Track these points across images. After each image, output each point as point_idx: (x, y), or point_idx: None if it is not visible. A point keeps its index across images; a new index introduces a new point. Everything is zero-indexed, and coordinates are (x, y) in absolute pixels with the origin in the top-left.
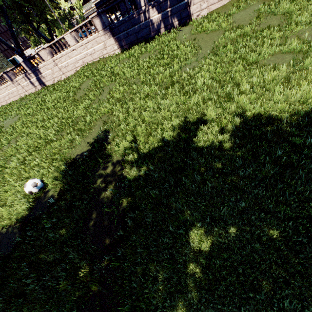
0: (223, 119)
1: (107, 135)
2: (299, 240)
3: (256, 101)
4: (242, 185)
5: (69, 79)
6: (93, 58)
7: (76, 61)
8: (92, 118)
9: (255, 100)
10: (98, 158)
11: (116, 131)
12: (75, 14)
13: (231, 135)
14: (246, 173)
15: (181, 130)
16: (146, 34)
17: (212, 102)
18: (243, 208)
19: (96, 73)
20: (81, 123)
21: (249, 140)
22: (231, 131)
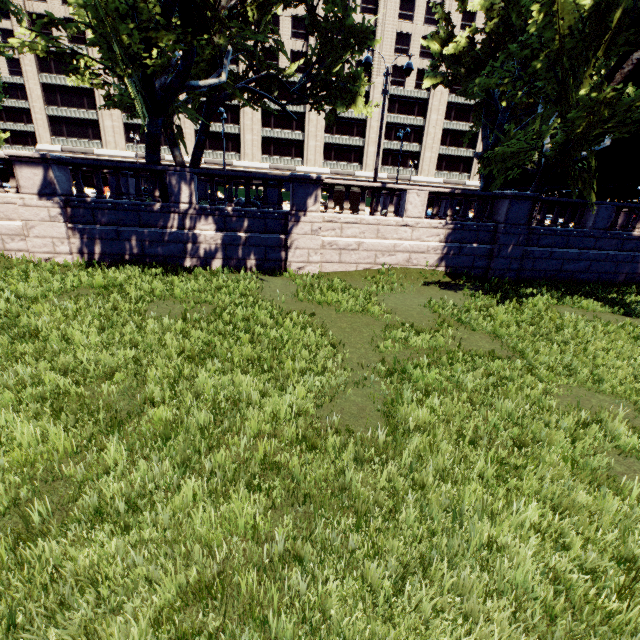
0: None
1: None
2: None
3: None
4: None
5: None
6: None
7: None
8: None
9: None
10: None
11: None
12: None
13: None
14: None
15: None
16: (172, 254)
17: None
18: None
19: None
20: None
21: None
22: None
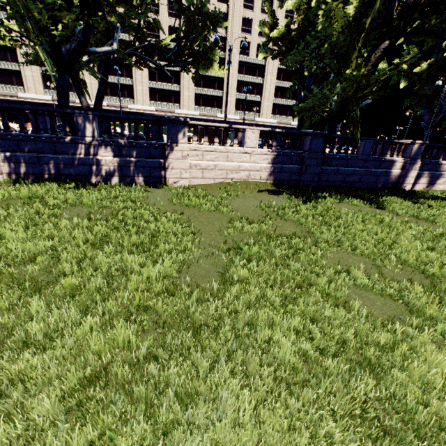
0: None
1: None
2: None
3: None
4: None
5: None
6: None
7: None
8: None
9: None
10: None
11: None
12: None
13: None
14: None
15: None
16: (81, 173)
17: None
18: None
19: None
20: None
21: None
22: None
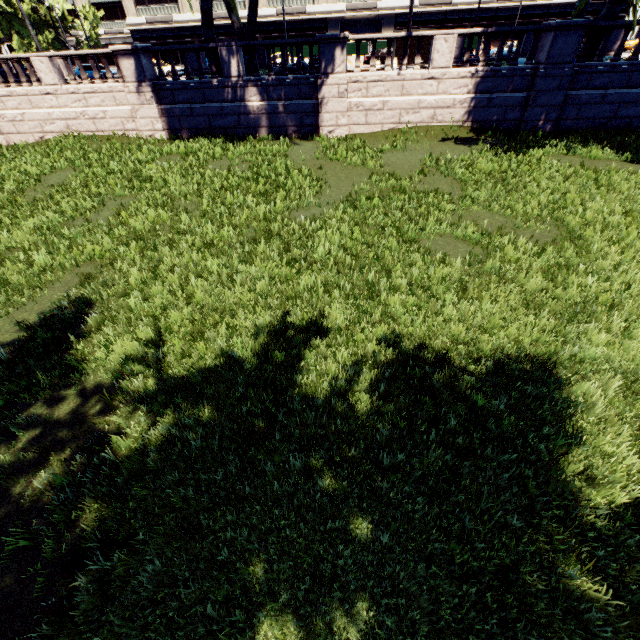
0: (359, 333)
1: (83, 314)
2: (486, 628)
3: (417, 311)
4: (386, 487)
5: (16, 150)
6: (98, 128)
7: (50, 118)
8: (54, 261)
9: (415, 307)
10: (37, 373)
11: (112, 309)
12: (79, 28)
13: (371, 368)
14: (396, 461)
15: (272, 338)
16: (231, 125)
17: (341, 292)
18: (384, 546)
19: (97, 161)
20: (13, 266)
21: (402, 385)
22: (371, 361)
